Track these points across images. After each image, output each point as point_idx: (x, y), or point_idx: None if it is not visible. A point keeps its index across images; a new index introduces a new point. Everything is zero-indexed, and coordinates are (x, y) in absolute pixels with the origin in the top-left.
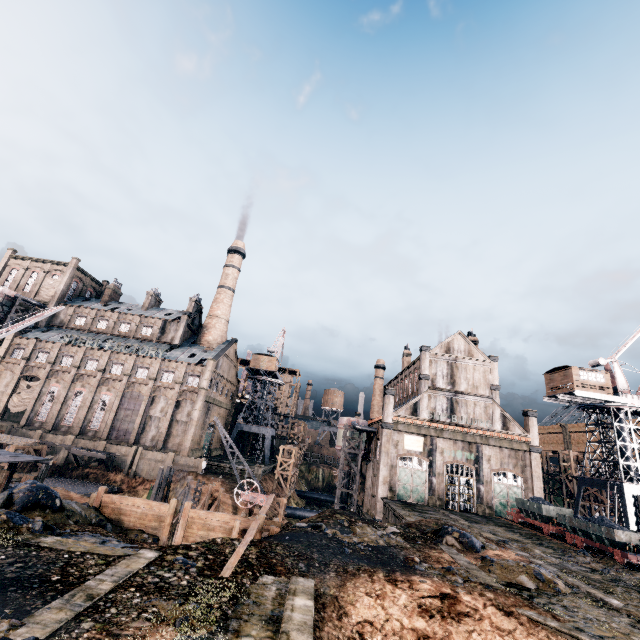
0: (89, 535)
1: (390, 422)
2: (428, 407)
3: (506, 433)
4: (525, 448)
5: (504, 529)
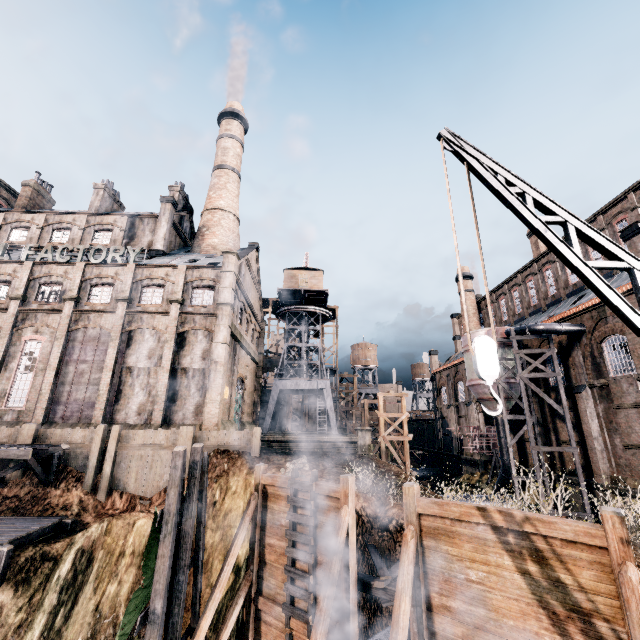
0: None
1: None
2: None
3: None
4: None
5: None
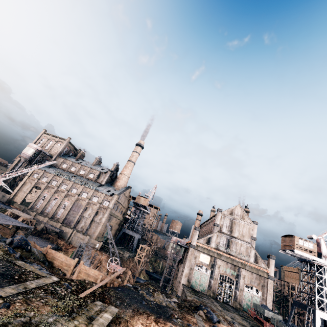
0: (36, 265)
1: (194, 244)
2: (216, 241)
3: (256, 265)
4: (265, 276)
5: (241, 318)
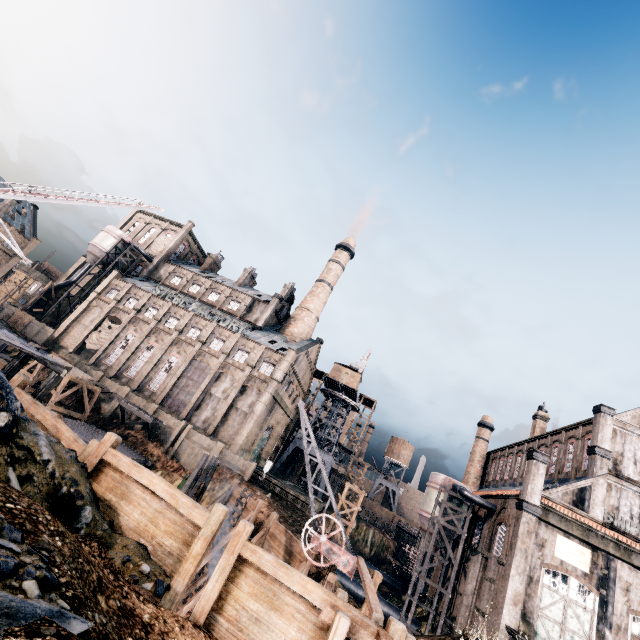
0: None
1: (536, 504)
2: (604, 502)
3: None
4: None
5: None
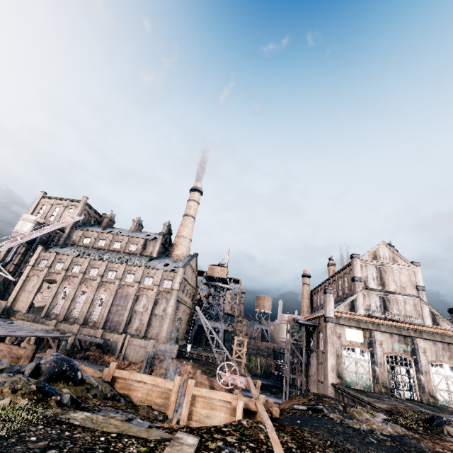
0: (112, 411)
1: (332, 317)
2: (363, 304)
3: (437, 328)
4: None
5: None
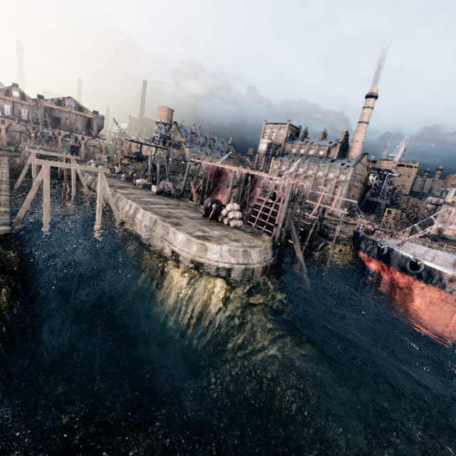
0: None
1: (448, 201)
2: None
3: None
4: None
5: None
